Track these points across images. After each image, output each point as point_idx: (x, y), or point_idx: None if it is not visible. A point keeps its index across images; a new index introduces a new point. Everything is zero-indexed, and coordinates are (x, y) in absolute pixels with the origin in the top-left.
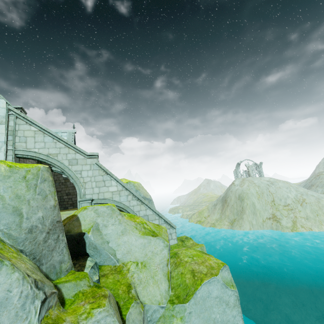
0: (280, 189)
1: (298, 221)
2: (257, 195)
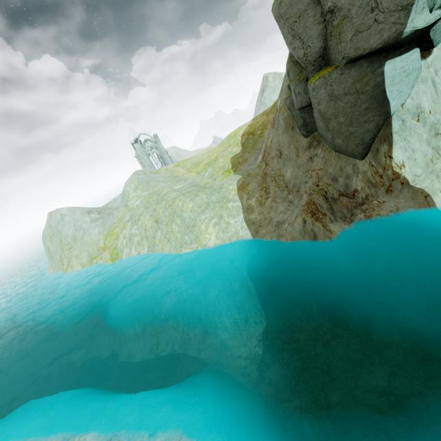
0: (64, 226)
1: (71, 262)
2: (50, 237)
